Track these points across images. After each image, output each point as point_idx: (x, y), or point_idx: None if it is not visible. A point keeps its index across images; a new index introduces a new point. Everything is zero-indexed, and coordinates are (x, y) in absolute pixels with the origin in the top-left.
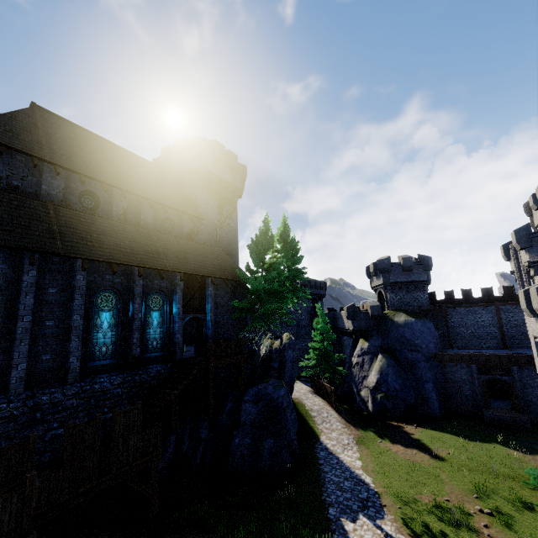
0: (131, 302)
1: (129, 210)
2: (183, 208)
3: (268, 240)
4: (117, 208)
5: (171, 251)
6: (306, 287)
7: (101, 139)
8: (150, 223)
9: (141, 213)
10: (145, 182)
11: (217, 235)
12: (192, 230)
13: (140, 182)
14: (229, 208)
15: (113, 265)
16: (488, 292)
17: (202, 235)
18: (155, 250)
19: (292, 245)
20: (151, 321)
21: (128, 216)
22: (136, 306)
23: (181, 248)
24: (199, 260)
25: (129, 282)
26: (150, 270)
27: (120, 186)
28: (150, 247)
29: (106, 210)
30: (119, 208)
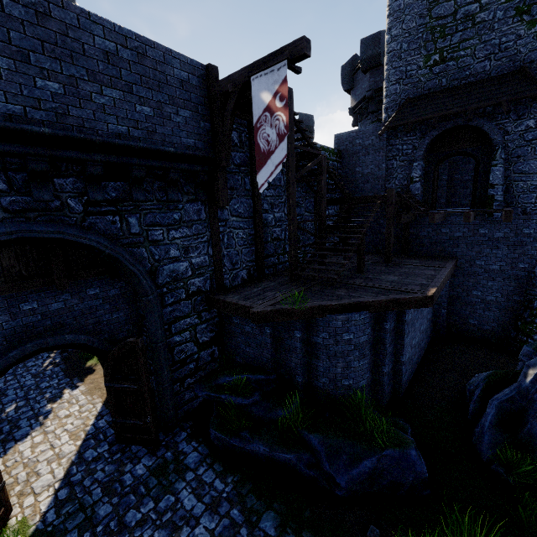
0: None
1: None
2: None
3: None
4: None
5: None
6: None
7: None
8: None
9: None
10: None
11: None
12: None
13: None
14: None
15: None
16: None
17: None
18: None
19: None
20: None
21: None
22: None
23: None
24: None
25: None
26: None
27: None
28: None
29: None
30: None
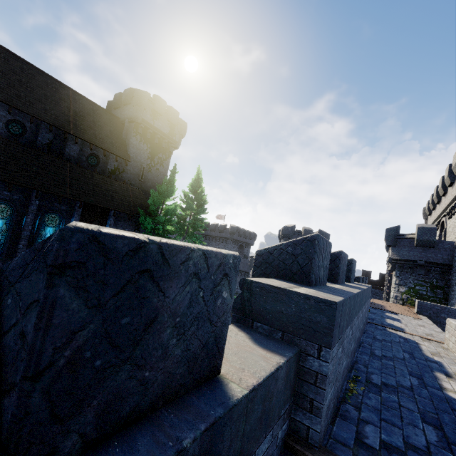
0: (25, 216)
1: (56, 142)
2: (112, 148)
3: (170, 191)
4: (42, 138)
5: (80, 182)
6: (234, 235)
7: (49, 78)
8: (73, 155)
9: (66, 146)
10: (80, 121)
11: (143, 177)
12: (118, 168)
13: (74, 120)
14: (162, 155)
15: (11, 184)
16: (367, 274)
17: (127, 174)
18: (62, 179)
19: (201, 198)
20: (44, 234)
21: (53, 146)
22: (28, 220)
23: (93, 181)
24: (108, 194)
25: (28, 201)
26: (52, 194)
27: (48, 120)
28: (59, 176)
29: (31, 138)
30: (45, 138)
